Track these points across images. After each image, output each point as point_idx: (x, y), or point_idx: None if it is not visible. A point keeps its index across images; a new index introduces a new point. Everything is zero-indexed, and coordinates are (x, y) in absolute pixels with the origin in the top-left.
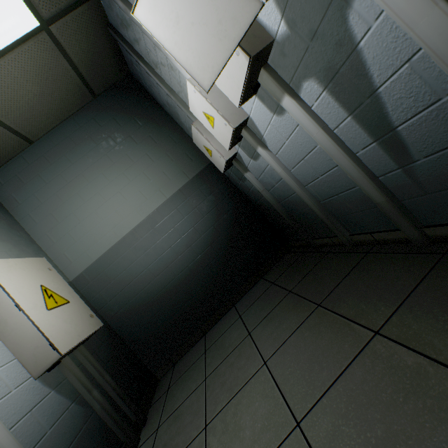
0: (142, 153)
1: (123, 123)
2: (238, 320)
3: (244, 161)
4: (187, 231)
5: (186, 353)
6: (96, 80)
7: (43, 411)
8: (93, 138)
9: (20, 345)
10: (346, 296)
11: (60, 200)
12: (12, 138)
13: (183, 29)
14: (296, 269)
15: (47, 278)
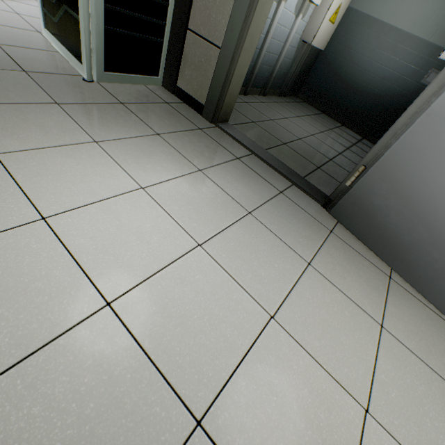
0: None
1: None
2: (335, 126)
3: None
4: (396, 72)
5: (312, 106)
6: None
7: (291, 51)
8: None
9: (312, 22)
10: (352, 155)
11: None
12: None
13: None
14: (369, 150)
15: (346, 1)
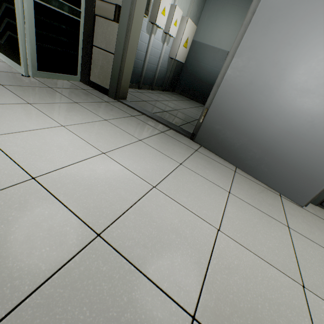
0: None
1: None
2: (200, 106)
3: None
4: None
5: (185, 96)
6: None
7: (164, 64)
8: None
9: (173, 47)
10: None
11: (222, 7)
12: None
13: None
14: None
15: (190, 36)
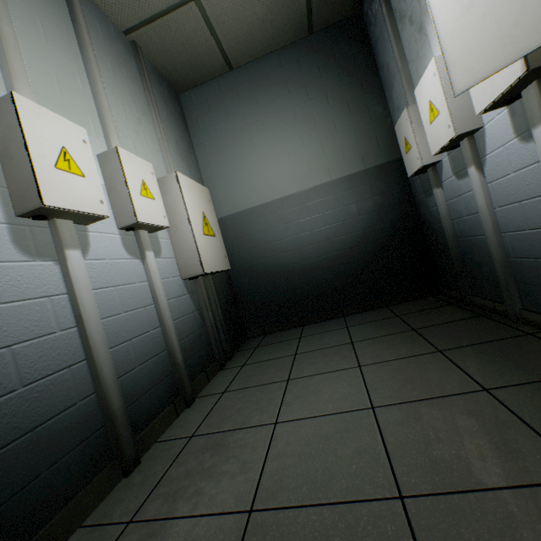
0: (329, 119)
1: (325, 76)
2: (343, 329)
3: (443, 174)
4: (334, 223)
5: (280, 331)
6: (321, 14)
7: (181, 303)
8: (288, 83)
9: (181, 250)
10: (475, 356)
11: (233, 140)
12: (219, 60)
13: (469, 18)
14: (432, 314)
15: (207, 209)
